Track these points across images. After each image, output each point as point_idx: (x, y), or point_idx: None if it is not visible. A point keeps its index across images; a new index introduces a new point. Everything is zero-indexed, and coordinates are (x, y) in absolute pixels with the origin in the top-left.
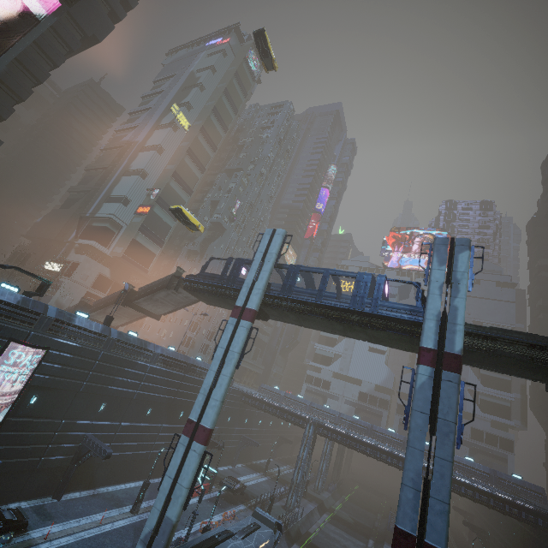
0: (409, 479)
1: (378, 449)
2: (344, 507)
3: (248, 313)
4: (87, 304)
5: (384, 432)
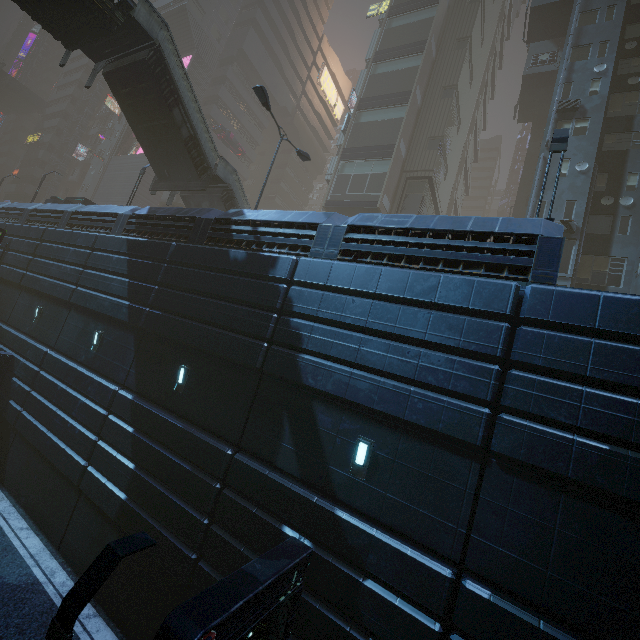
0: None
1: None
2: None
3: None
4: None
5: None
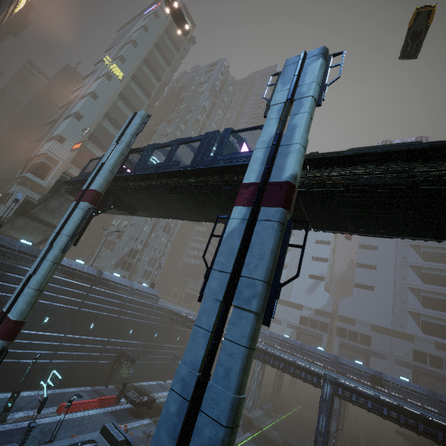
0: (180, 378)
1: (292, 363)
2: (278, 426)
3: (88, 194)
4: None
5: (312, 351)
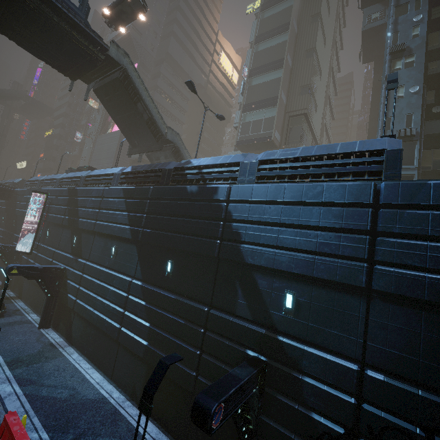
0: None
1: None
2: None
3: None
4: None
5: None
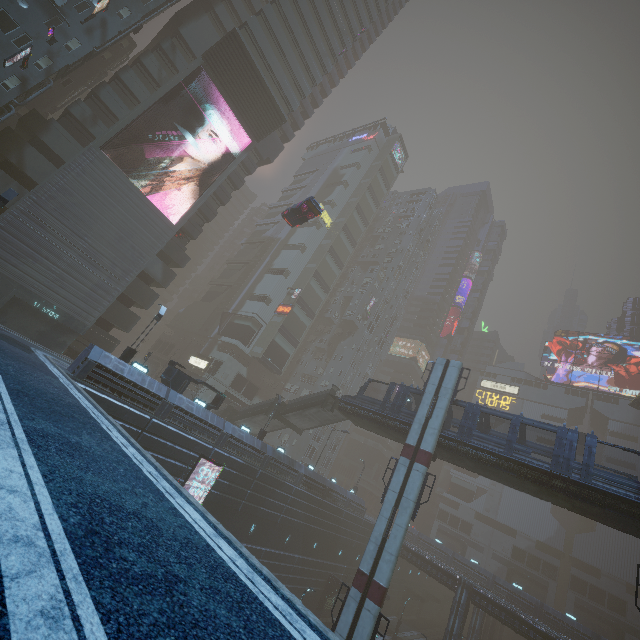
0: None
1: None
2: None
3: (423, 456)
4: (235, 410)
5: (560, 618)
